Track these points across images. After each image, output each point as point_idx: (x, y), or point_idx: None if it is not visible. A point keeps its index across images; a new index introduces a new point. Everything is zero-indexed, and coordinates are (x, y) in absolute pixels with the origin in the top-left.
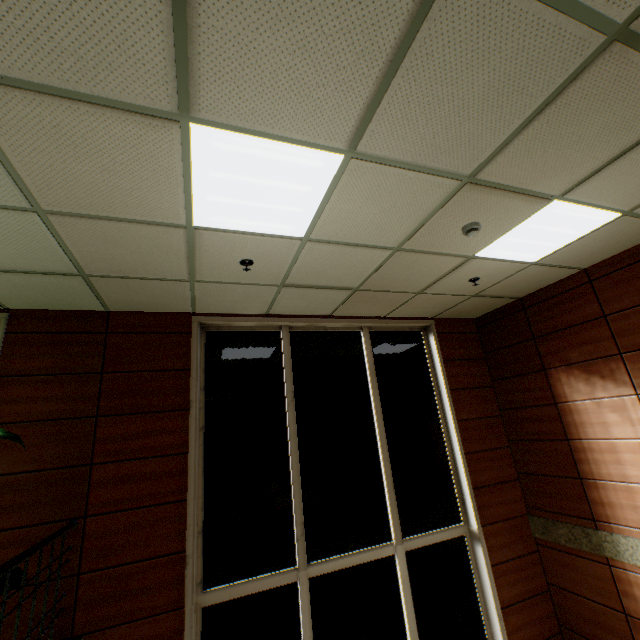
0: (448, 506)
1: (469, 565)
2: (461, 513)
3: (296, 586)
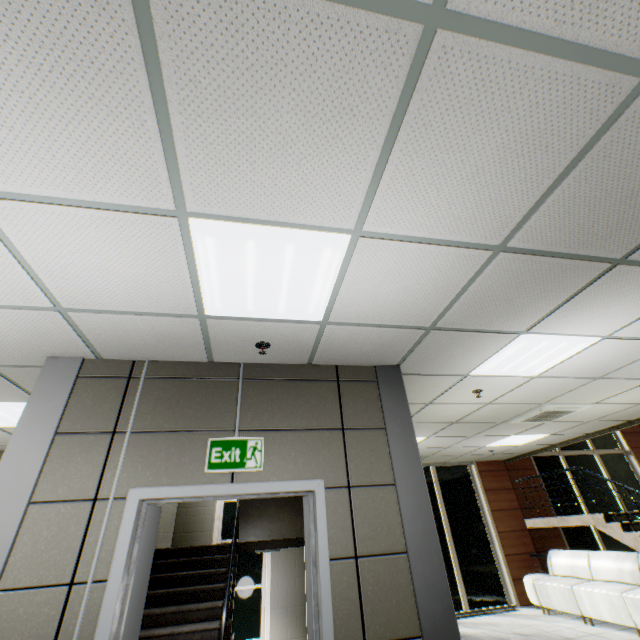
0: (611, 441)
1: (628, 465)
2: (618, 444)
3: (558, 457)
